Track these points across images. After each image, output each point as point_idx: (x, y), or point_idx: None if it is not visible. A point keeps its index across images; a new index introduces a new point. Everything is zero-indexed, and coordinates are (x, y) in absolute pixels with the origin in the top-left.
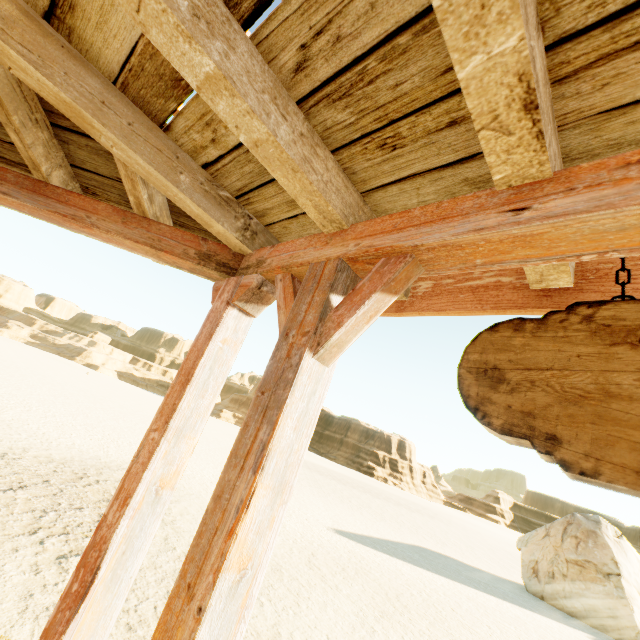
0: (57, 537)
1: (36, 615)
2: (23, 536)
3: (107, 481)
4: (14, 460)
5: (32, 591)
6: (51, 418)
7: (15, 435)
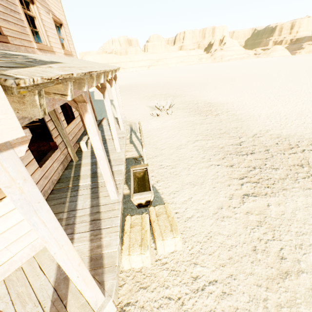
0: (251, 183)
1: (217, 217)
2: (236, 179)
3: (311, 150)
4: (257, 138)
5: (223, 206)
6: (298, 106)
7: (267, 122)
